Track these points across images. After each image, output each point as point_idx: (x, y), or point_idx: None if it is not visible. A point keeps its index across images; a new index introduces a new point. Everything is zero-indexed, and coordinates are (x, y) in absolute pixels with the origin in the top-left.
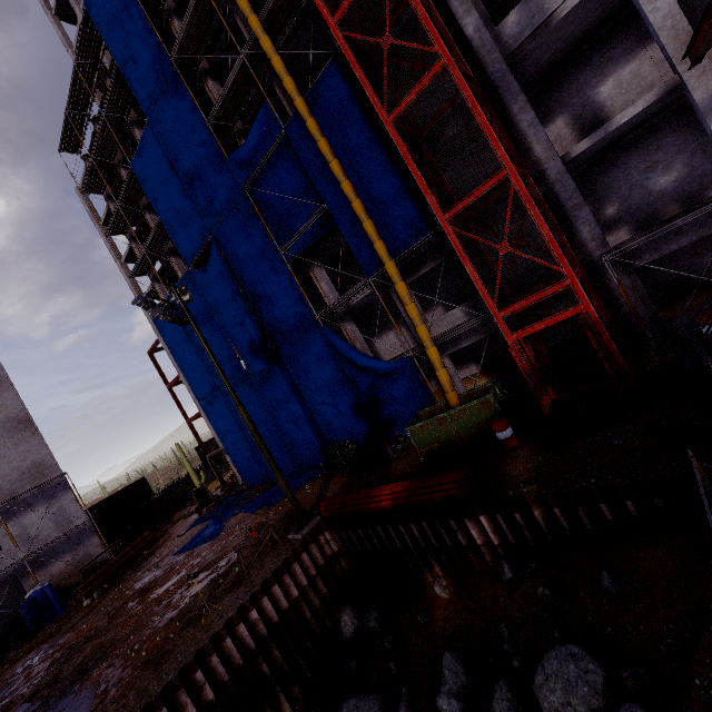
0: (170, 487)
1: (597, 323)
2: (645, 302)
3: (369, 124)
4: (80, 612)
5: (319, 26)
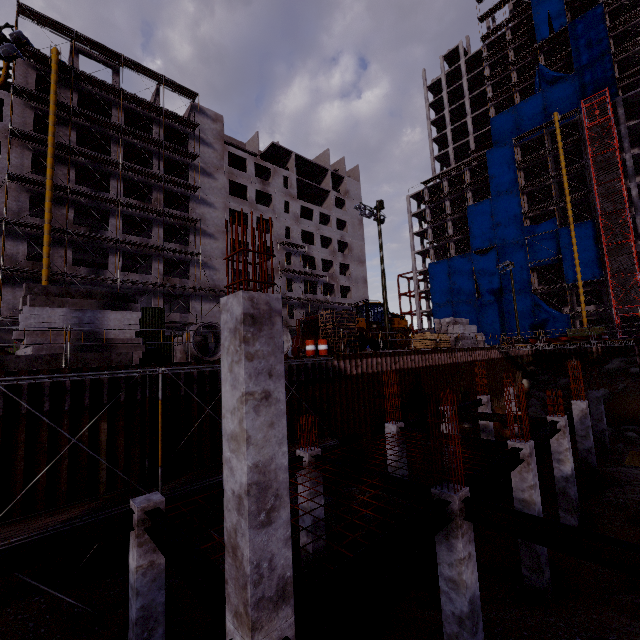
0: None
1: None
2: None
3: (594, 242)
4: None
5: (583, 202)
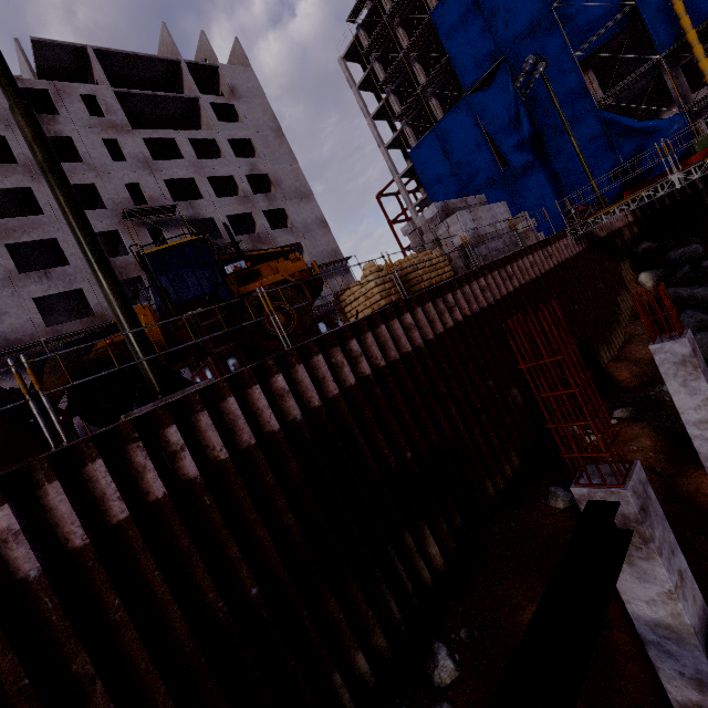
0: None
1: None
2: None
3: None
4: None
5: None
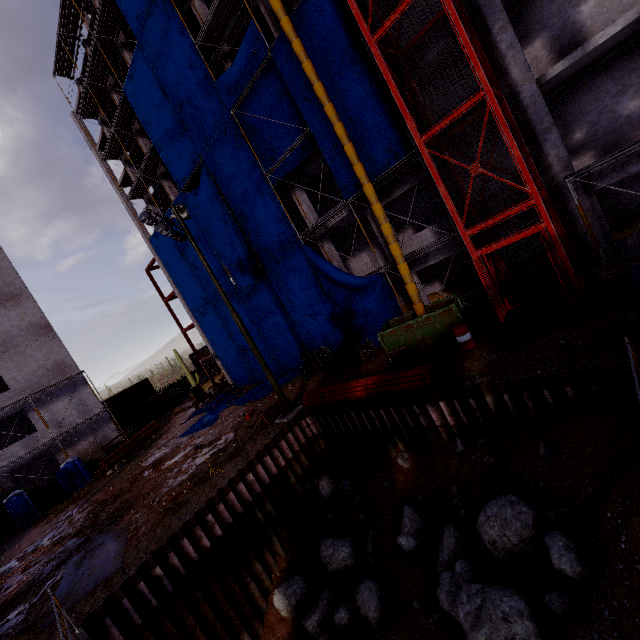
0: (169, 388)
1: (556, 240)
2: (601, 222)
3: (353, 44)
4: (105, 479)
5: None
